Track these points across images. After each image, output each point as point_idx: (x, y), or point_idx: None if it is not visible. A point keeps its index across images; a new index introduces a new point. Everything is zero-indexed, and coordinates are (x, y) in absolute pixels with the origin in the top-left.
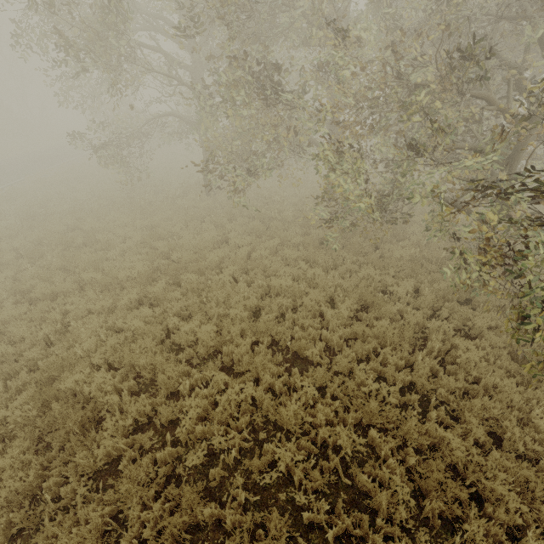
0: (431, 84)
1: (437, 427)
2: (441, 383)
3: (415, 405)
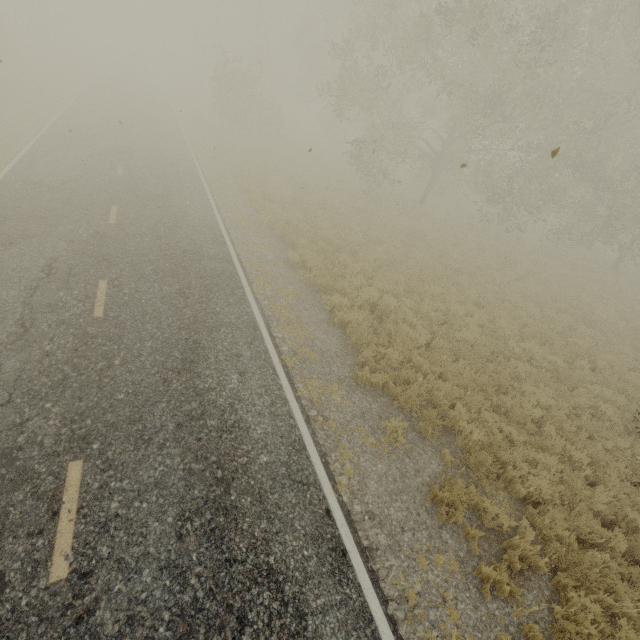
0: None
1: None
2: None
3: None
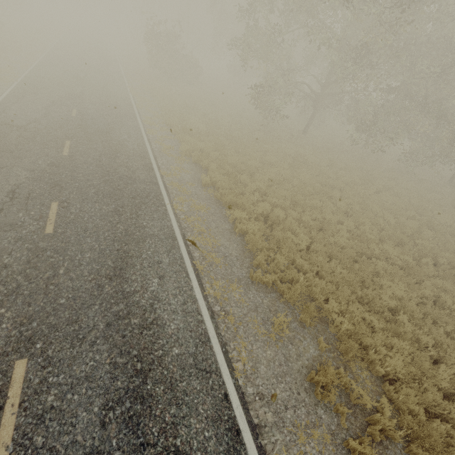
0: None
1: None
2: None
3: None
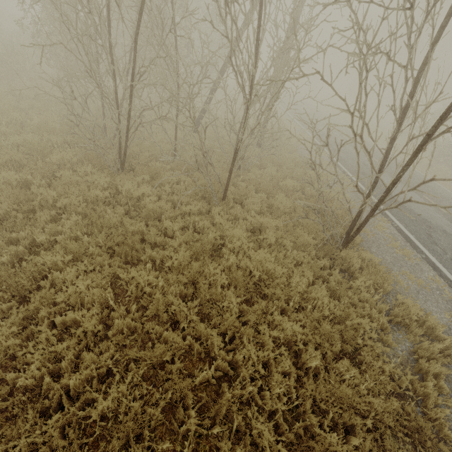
0: None
1: None
2: None
3: None
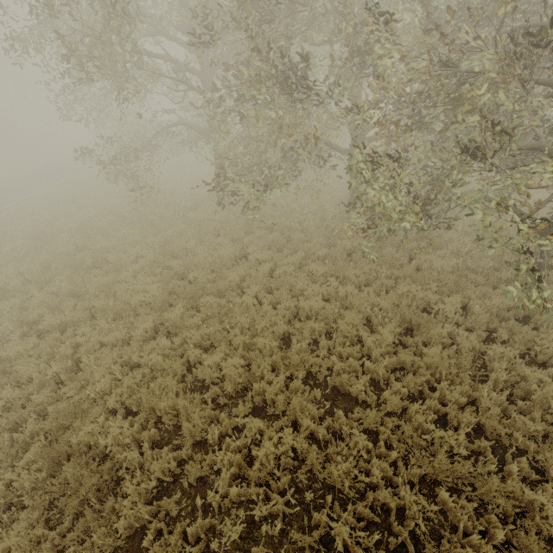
0: (490, 72)
1: (523, 488)
2: (515, 425)
3: (486, 454)
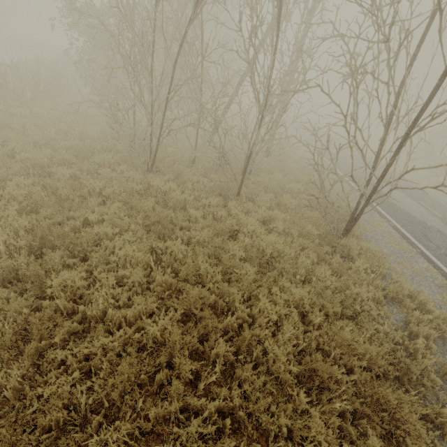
0: None
1: None
2: None
3: None
